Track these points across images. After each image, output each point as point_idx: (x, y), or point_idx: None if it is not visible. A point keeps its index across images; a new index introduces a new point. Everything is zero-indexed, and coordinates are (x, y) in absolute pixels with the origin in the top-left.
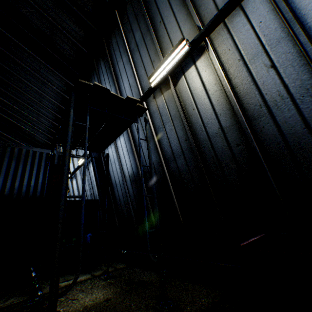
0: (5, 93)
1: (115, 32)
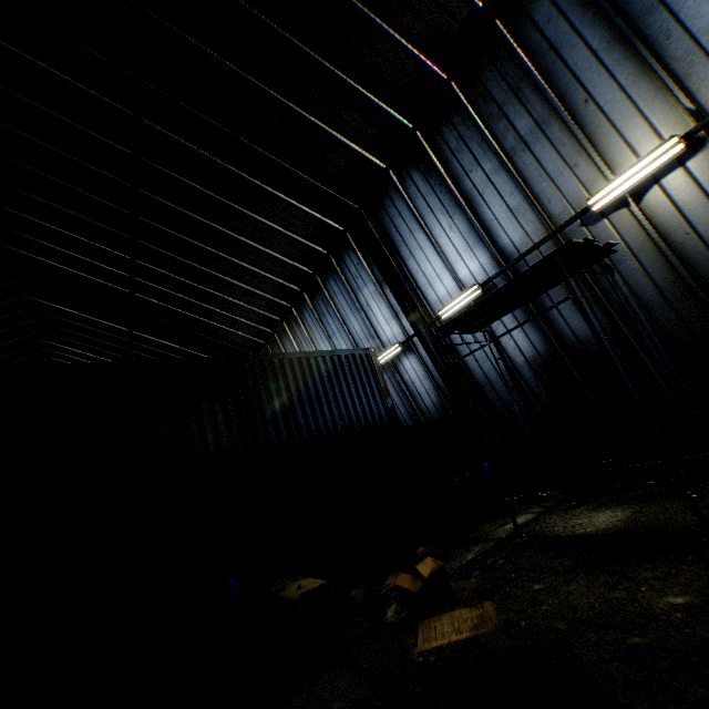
0: (189, 267)
1: (452, 120)
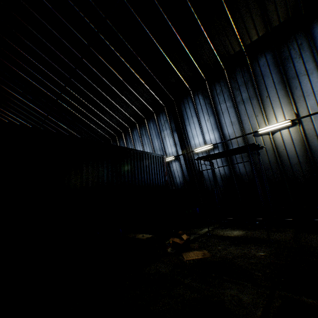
0: (90, 97)
1: (221, 83)
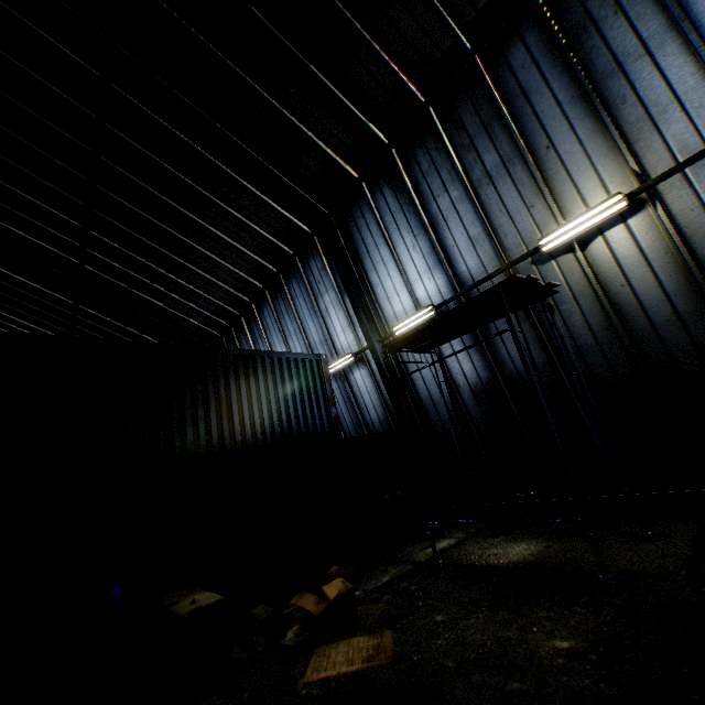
0: (147, 246)
1: (427, 144)
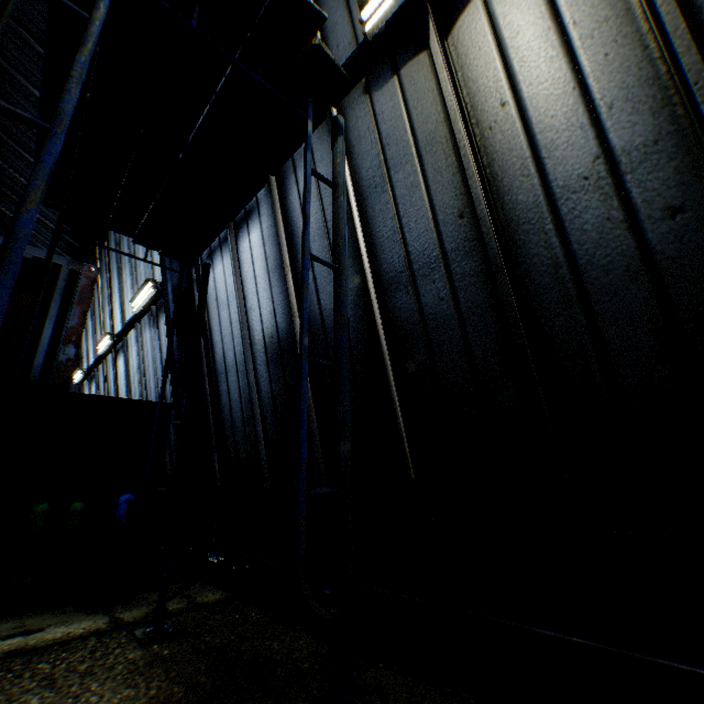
0: None
1: None
